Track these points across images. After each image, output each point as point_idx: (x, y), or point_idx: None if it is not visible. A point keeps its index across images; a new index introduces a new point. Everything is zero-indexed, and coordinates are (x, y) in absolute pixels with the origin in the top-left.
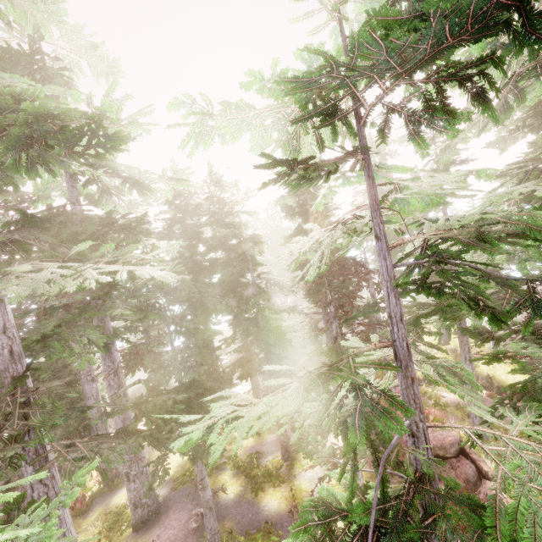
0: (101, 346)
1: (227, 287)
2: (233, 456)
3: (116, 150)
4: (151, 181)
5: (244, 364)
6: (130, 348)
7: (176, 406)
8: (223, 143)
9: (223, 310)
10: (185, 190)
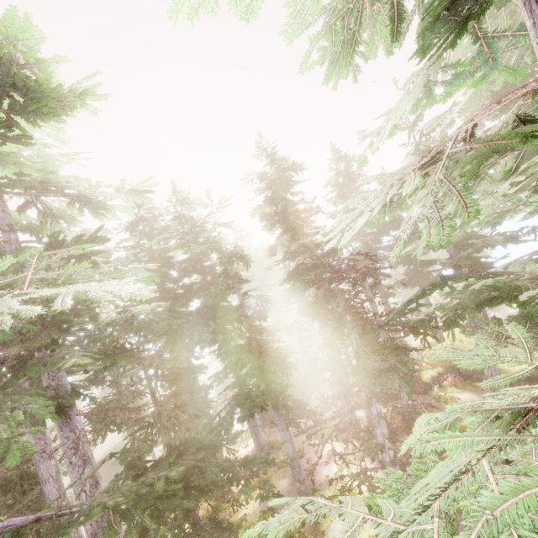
0: (54, 413)
1: (208, 314)
2: (241, 521)
3: (44, 117)
4: (106, 197)
5: (243, 402)
6: (95, 409)
7: (170, 487)
8: (234, 8)
9: (210, 340)
10: (147, 213)
